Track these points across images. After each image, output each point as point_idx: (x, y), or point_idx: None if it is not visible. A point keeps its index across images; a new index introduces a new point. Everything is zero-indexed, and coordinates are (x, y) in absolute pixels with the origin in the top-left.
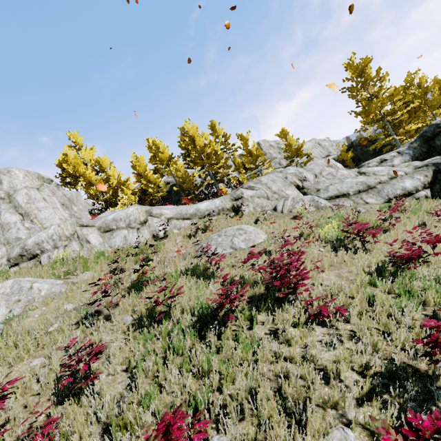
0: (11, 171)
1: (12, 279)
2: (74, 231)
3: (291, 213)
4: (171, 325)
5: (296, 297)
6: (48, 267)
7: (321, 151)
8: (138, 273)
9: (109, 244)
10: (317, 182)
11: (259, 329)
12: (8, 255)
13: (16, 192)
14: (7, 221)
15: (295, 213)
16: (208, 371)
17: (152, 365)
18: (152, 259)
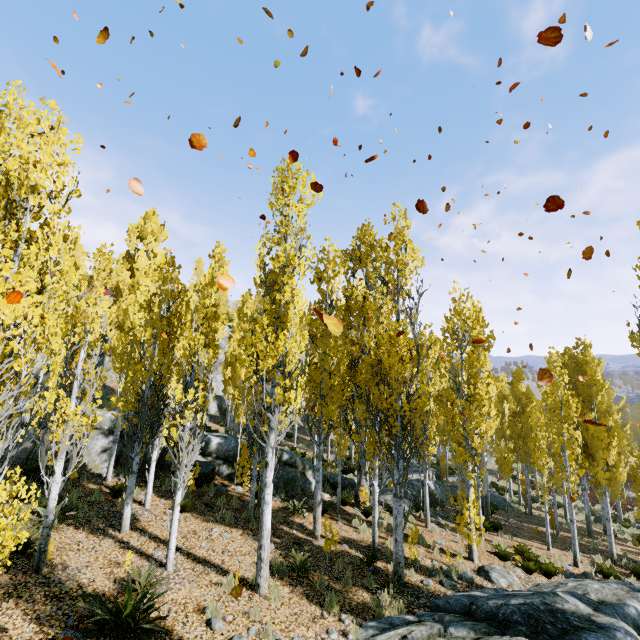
0: None
1: None
2: None
3: None
4: None
5: None
6: None
7: None
8: None
9: None
10: None
11: None
12: None
13: None
14: None
15: None
16: None
17: None
18: None
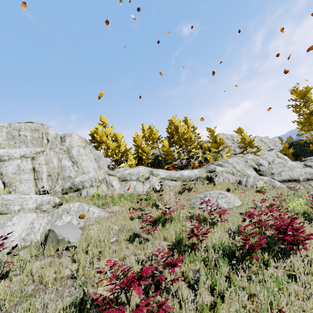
0: (72, 135)
1: (78, 202)
2: (104, 177)
3: (253, 188)
4: (206, 254)
5: (294, 252)
6: (90, 198)
7: (263, 145)
8: (160, 213)
9: (123, 189)
10: (271, 168)
11: (274, 271)
12: (63, 186)
13: (72, 148)
14: (65, 165)
15: (257, 188)
16: (252, 294)
17: (208, 280)
18: (158, 204)
